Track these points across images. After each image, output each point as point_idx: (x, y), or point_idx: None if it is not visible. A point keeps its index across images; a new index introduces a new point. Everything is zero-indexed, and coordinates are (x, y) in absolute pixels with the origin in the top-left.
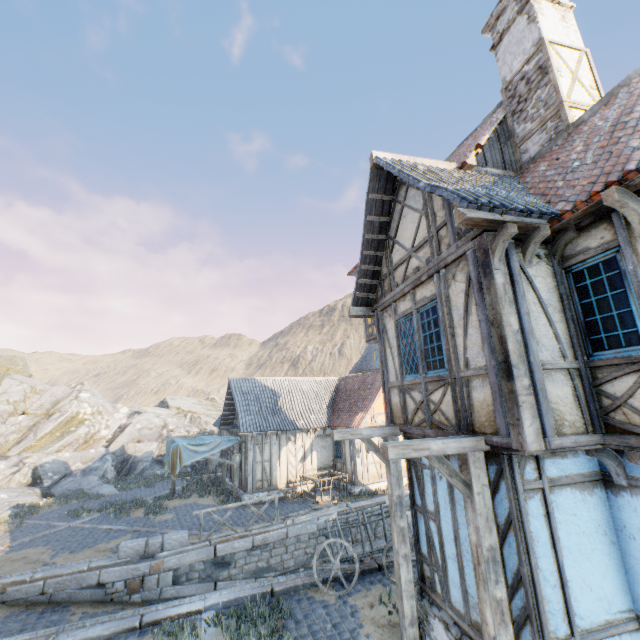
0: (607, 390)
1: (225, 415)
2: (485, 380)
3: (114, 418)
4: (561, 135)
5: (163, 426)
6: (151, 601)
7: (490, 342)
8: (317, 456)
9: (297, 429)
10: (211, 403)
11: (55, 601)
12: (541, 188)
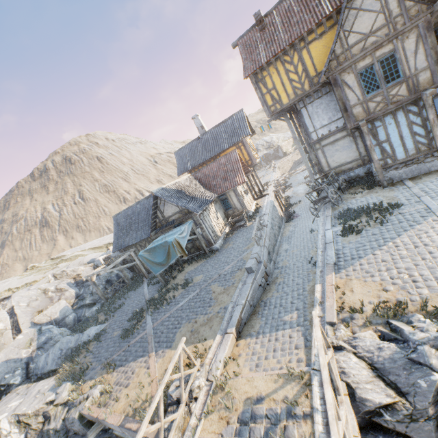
0: None
1: (152, 224)
2: (427, 70)
3: None
4: None
5: (43, 292)
6: (273, 278)
7: (431, 55)
8: (219, 214)
9: (211, 201)
10: (35, 270)
11: (255, 306)
12: None
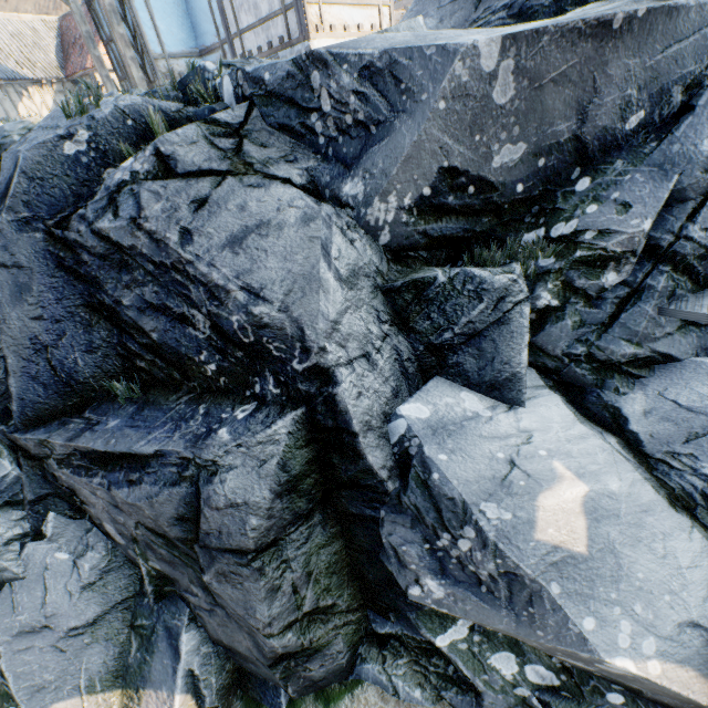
0: None
1: None
2: None
3: None
4: None
5: None
6: None
7: None
8: None
9: (25, 79)
10: None
11: None
12: None
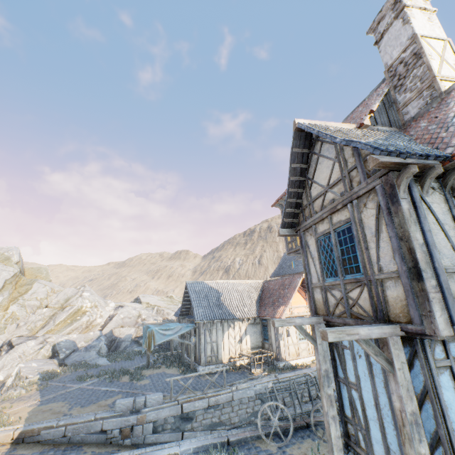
0: None
1: (183, 308)
2: (397, 281)
3: (105, 310)
4: (435, 100)
5: (138, 316)
6: (138, 445)
7: (400, 252)
8: (250, 339)
9: (235, 318)
10: (170, 299)
11: (72, 442)
12: (426, 138)
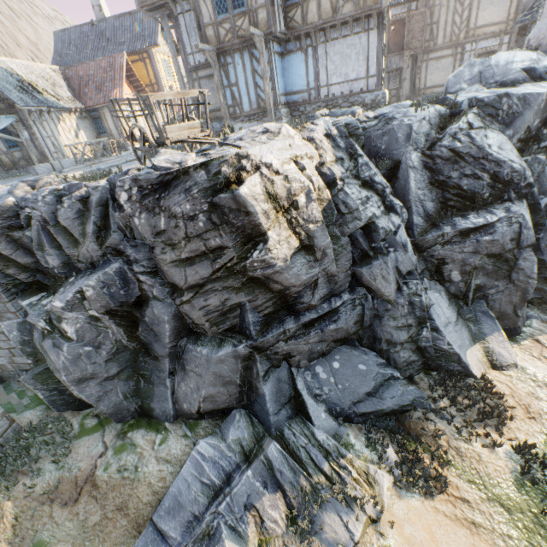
0: (289, 16)
1: None
2: (264, 9)
3: None
4: None
5: None
6: None
7: None
8: (85, 135)
9: (65, 108)
10: None
11: None
12: None
